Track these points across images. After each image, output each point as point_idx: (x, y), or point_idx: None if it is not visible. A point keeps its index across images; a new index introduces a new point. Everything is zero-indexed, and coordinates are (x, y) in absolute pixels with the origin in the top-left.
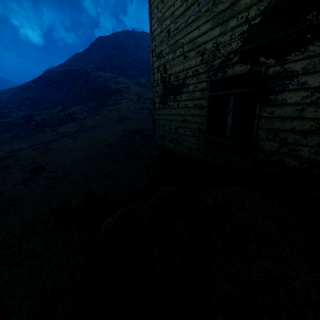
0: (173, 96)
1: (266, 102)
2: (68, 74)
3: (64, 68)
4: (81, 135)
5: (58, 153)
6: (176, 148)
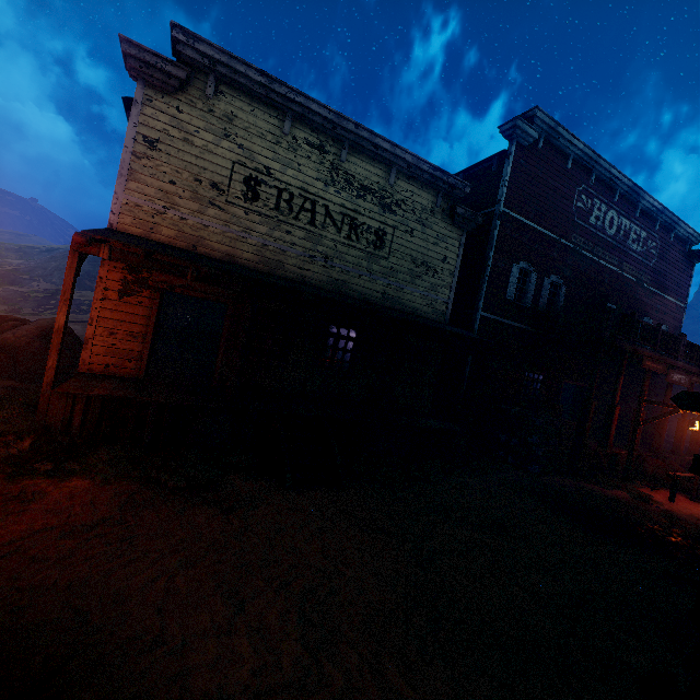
0: None
1: None
2: None
3: None
4: None
5: None
6: None
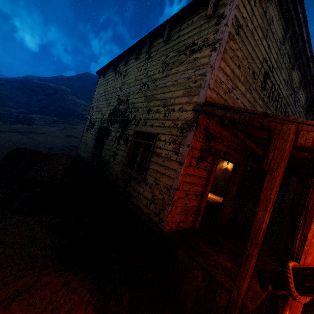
0: (90, 128)
1: (106, 138)
2: (45, 88)
3: (44, 82)
4: (30, 135)
5: (3, 140)
6: (83, 155)
